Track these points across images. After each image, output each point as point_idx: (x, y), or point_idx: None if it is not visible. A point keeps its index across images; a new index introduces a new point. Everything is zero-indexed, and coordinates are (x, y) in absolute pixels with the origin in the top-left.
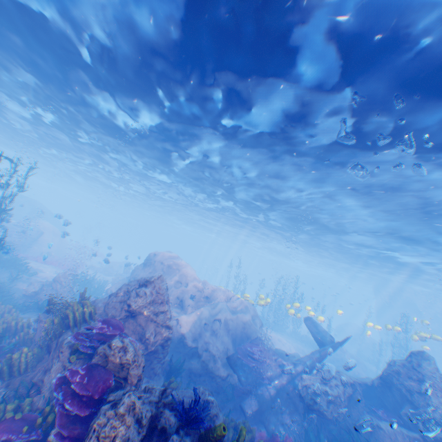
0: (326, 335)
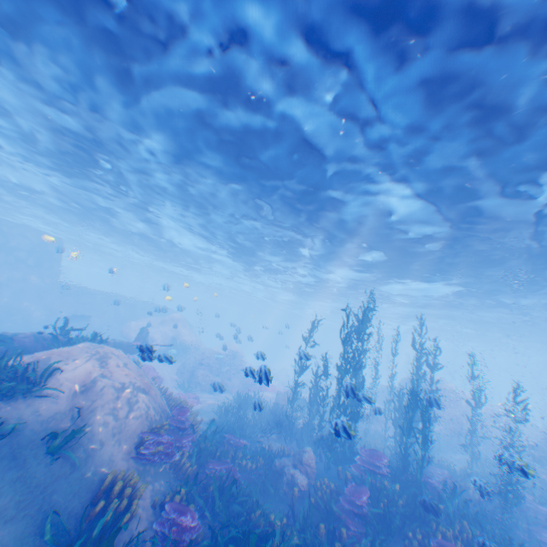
0: None
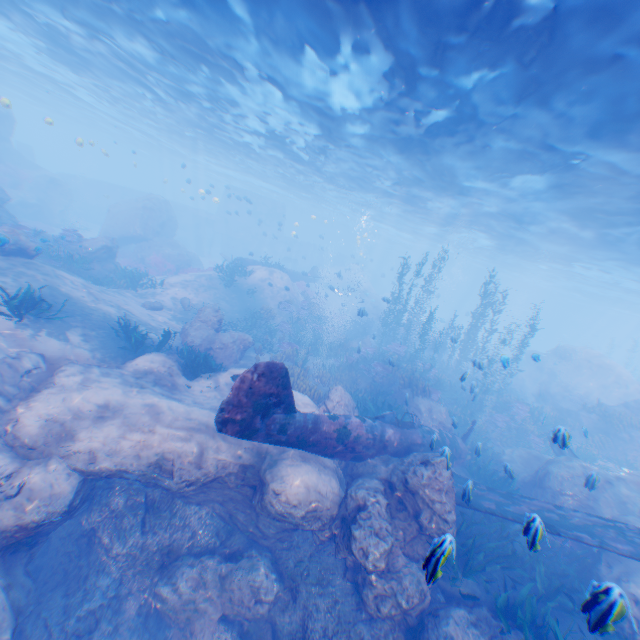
0: None
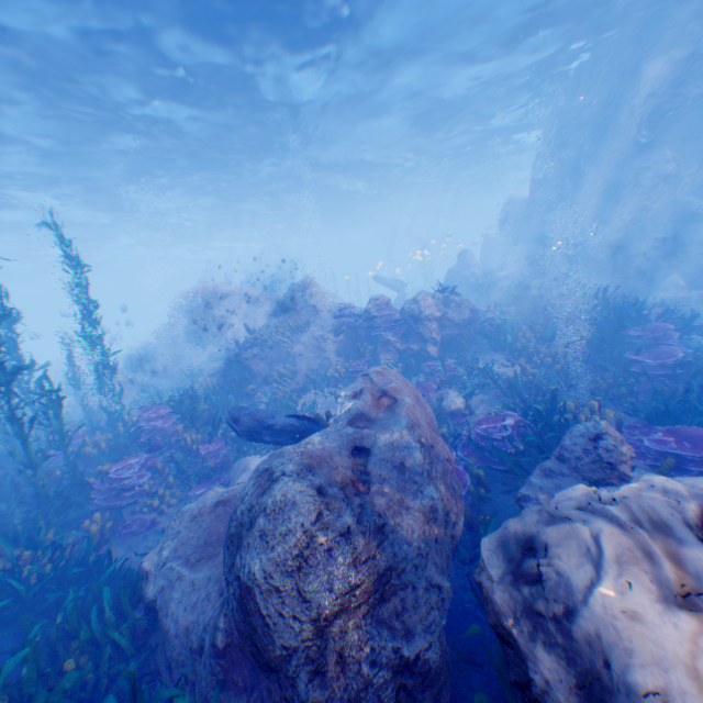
0: (396, 282)
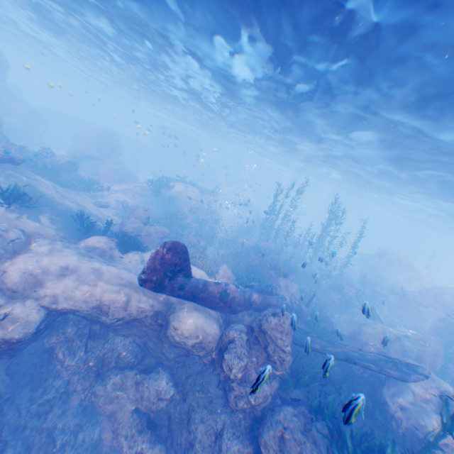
0: None
